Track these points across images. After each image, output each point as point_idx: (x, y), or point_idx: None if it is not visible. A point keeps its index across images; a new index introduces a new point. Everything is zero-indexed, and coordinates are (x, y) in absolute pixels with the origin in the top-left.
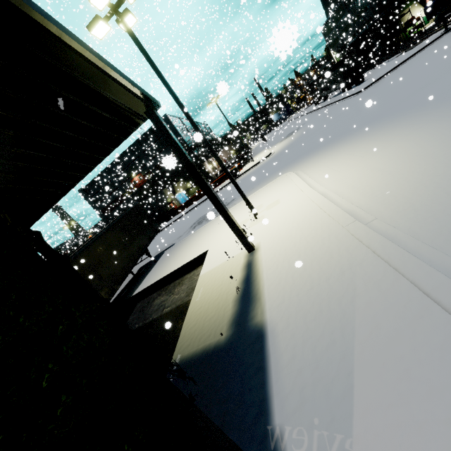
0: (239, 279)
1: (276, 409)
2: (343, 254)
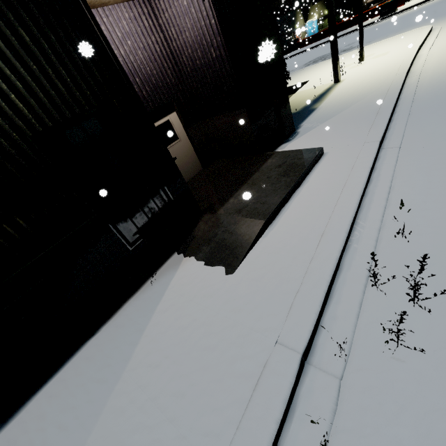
0: (318, 94)
1: (304, 122)
2: (377, 86)
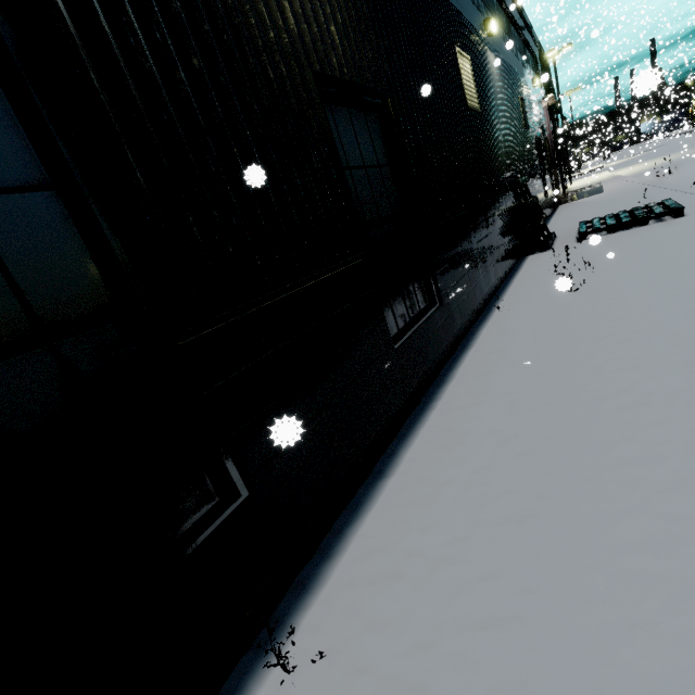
0: None
1: None
2: (602, 179)
